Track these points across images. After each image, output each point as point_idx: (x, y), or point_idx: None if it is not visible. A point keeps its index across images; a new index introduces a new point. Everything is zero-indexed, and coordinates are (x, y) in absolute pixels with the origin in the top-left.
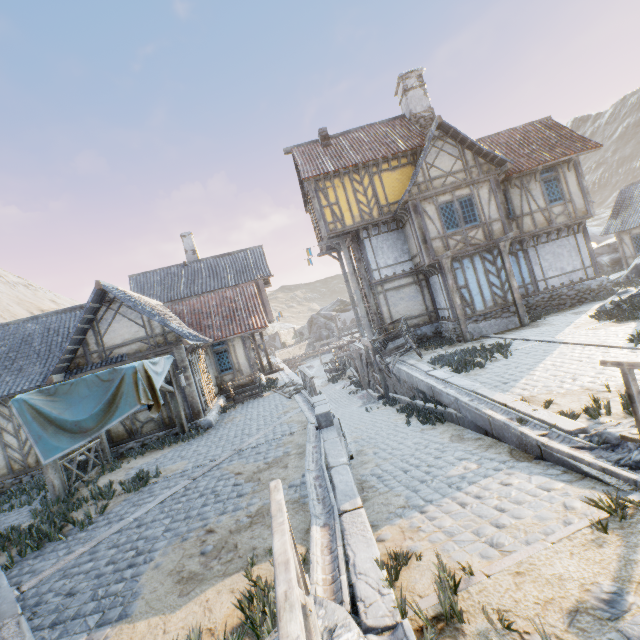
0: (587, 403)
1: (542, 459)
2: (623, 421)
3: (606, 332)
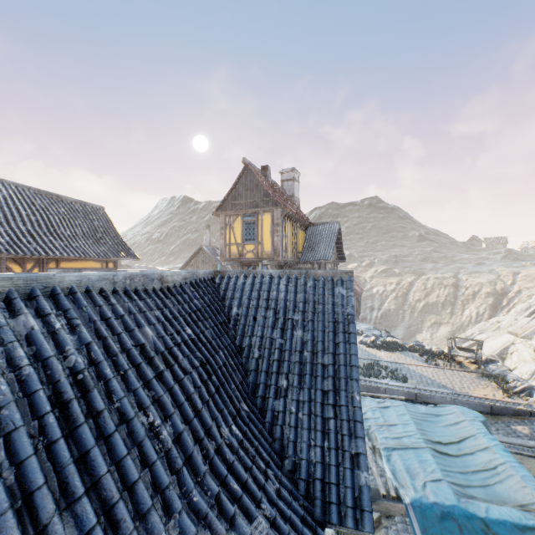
0: (494, 393)
1: (531, 416)
2: (517, 398)
3: (402, 358)
